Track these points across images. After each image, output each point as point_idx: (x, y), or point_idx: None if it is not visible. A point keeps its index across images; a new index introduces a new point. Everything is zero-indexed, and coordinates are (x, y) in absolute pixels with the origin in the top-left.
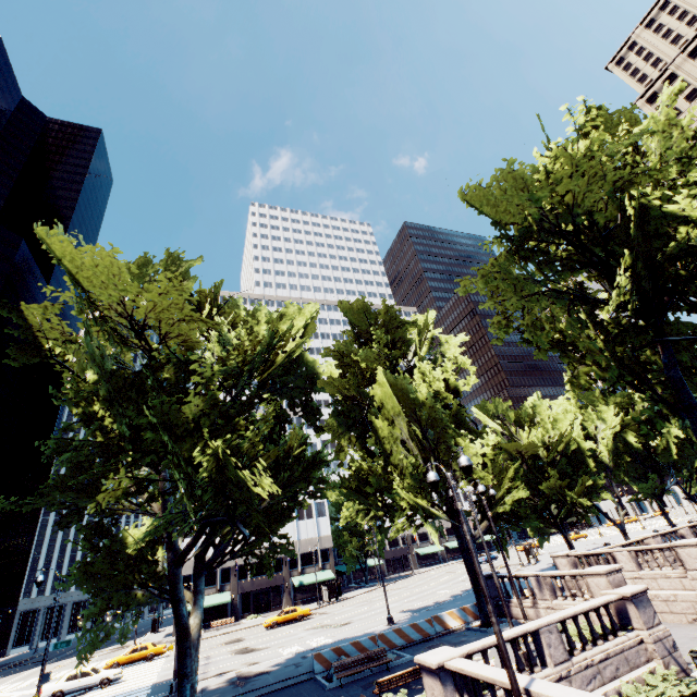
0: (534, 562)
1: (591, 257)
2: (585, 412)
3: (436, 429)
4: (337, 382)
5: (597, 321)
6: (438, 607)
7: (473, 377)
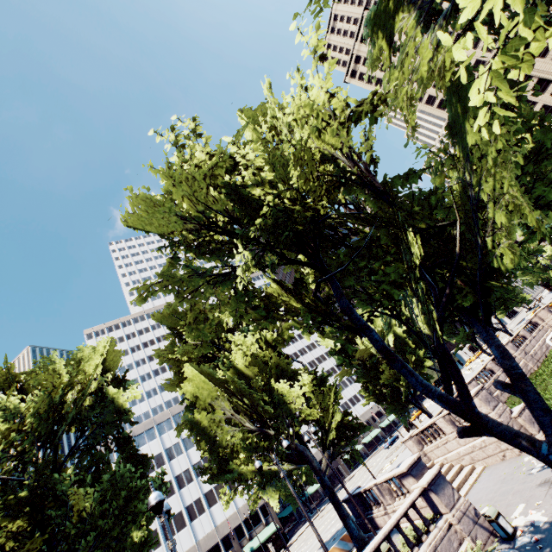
0: None
1: None
2: None
3: (248, 397)
4: (175, 383)
5: (278, 281)
6: (341, 531)
7: None
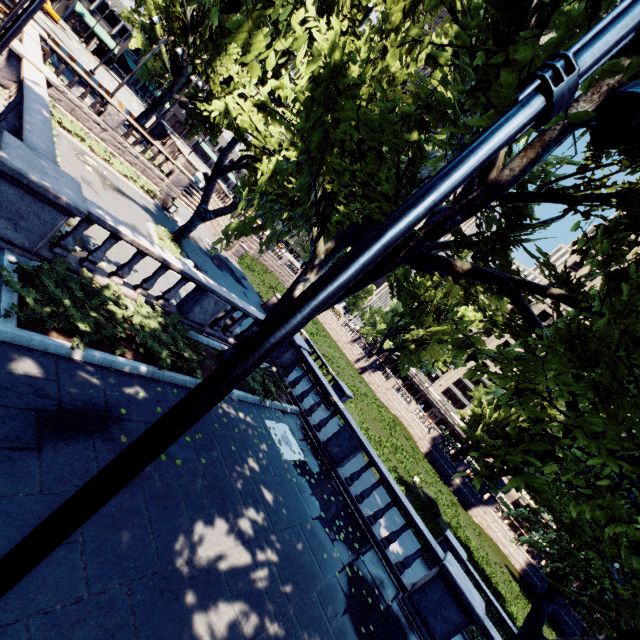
0: None
1: None
2: None
3: (213, 3)
4: None
5: None
6: None
7: None
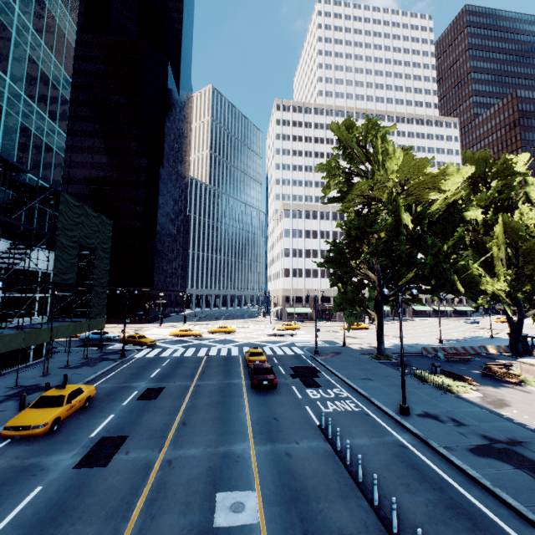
0: None
1: None
2: None
3: (531, 256)
4: None
5: None
6: (464, 341)
7: None
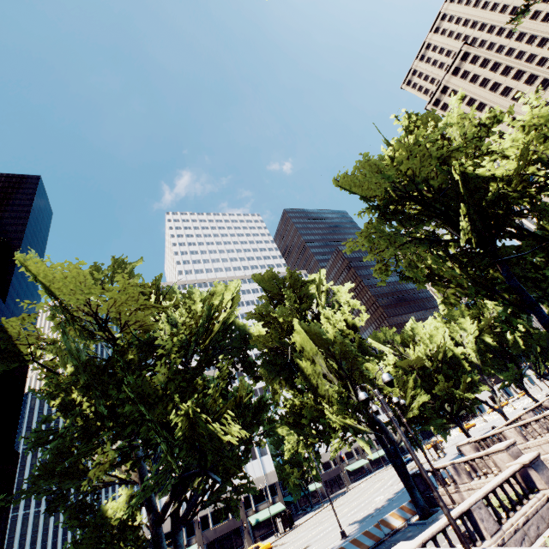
0: (442, 455)
1: (436, 211)
2: (449, 325)
3: (348, 360)
4: (262, 338)
5: (450, 255)
6: (379, 512)
7: (365, 314)
